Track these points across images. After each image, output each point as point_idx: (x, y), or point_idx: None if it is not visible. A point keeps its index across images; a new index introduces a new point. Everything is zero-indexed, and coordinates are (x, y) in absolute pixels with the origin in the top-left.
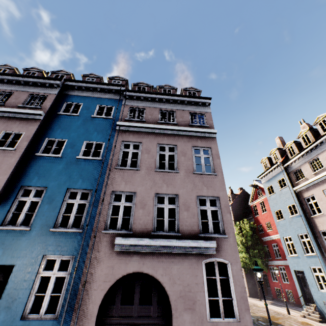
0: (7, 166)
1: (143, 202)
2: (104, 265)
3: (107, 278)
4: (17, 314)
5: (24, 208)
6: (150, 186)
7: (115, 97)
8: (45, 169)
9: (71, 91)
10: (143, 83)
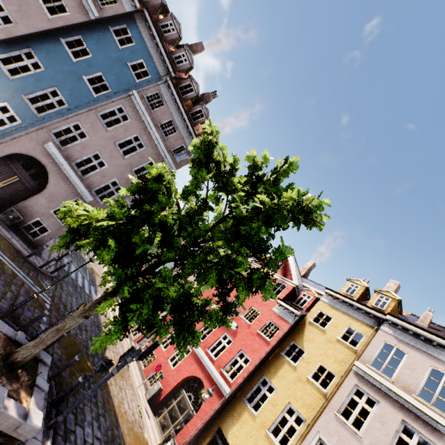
0: (34, 24)
1: (86, 147)
2: (32, 144)
3: (27, 150)
4: None
5: (19, 63)
6: (101, 145)
7: (161, 71)
8: (56, 57)
9: (141, 22)
10: (197, 86)
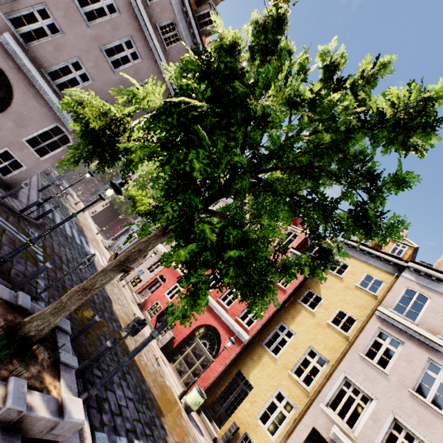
0: None
1: (61, 48)
2: None
3: None
4: None
5: None
6: (81, 47)
7: None
8: None
9: None
10: None
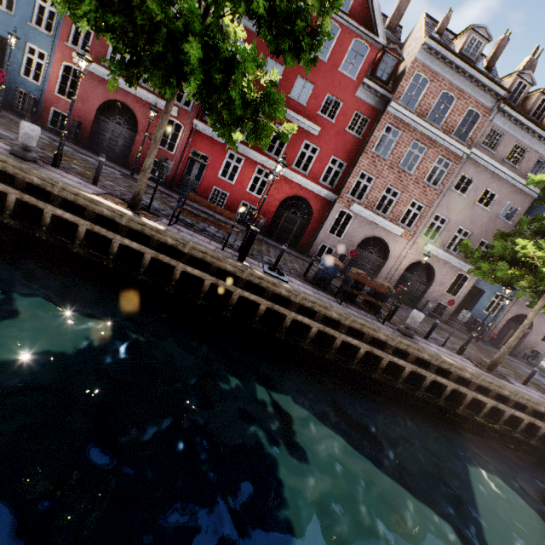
0: None
1: None
2: (517, 307)
3: (515, 312)
4: (482, 309)
5: None
6: None
7: None
8: None
9: None
10: None
